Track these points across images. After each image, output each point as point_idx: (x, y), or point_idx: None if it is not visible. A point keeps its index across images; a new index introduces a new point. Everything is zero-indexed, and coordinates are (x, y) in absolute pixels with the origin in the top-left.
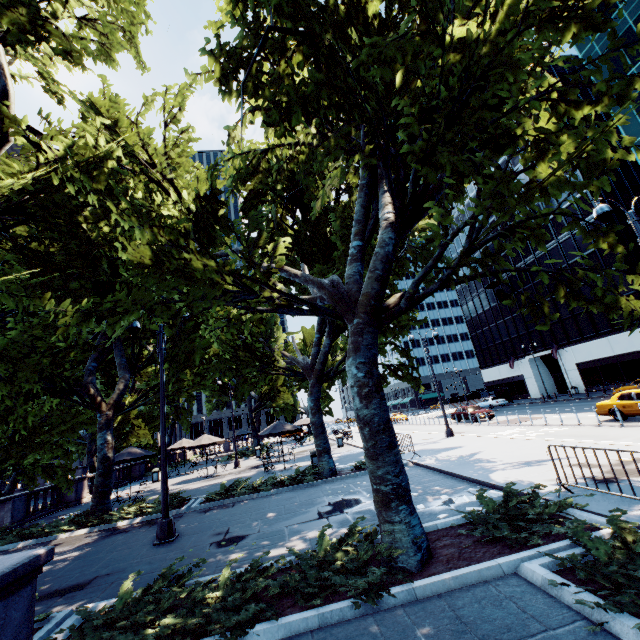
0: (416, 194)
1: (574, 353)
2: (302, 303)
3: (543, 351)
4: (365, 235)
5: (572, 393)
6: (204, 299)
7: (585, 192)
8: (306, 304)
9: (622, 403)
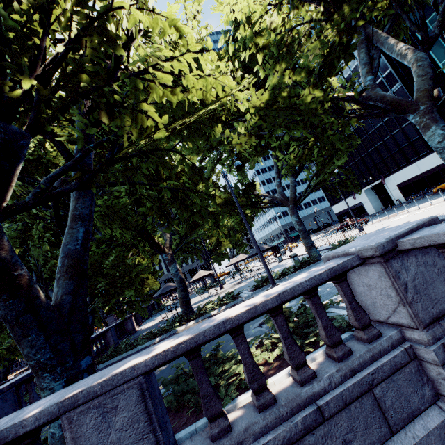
0: (442, 21)
1: (394, 179)
2: (376, 108)
3: (373, 183)
4: (373, 72)
5: (397, 204)
6: (315, 117)
7: (389, 70)
8: (378, 108)
9: None
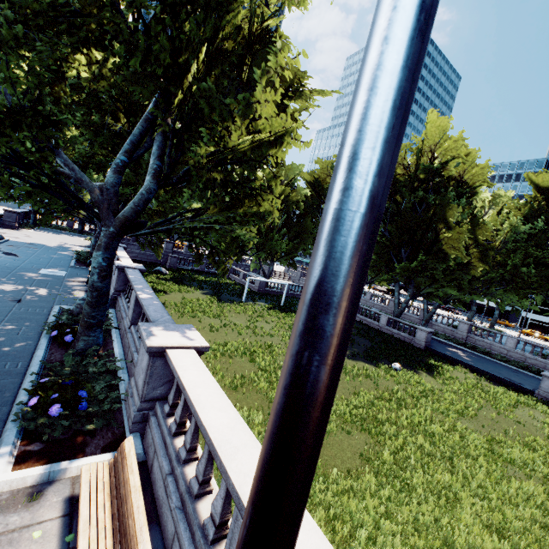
0: None
1: None
2: None
3: None
4: None
5: None
6: None
7: None
8: None
9: (530, 333)
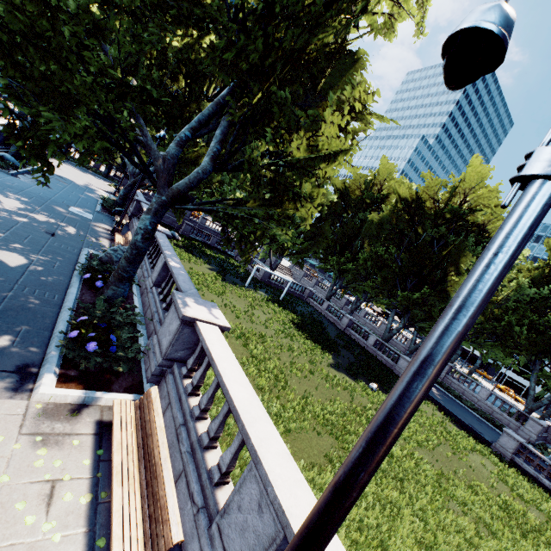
0: None
1: None
2: None
3: None
4: None
5: None
6: None
7: None
8: None
9: (504, 389)
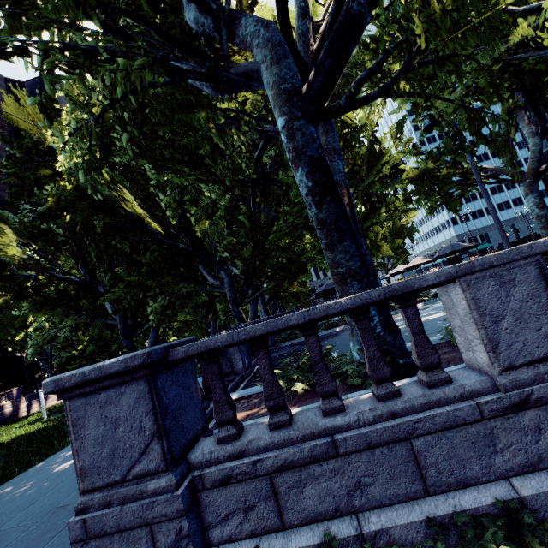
0: None
1: None
2: None
3: None
4: None
5: None
6: None
7: None
8: None
9: None
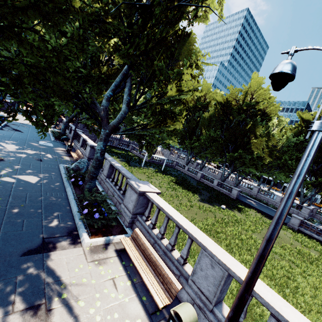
0: None
1: None
2: None
3: None
4: None
5: None
6: None
7: None
8: None
9: None
